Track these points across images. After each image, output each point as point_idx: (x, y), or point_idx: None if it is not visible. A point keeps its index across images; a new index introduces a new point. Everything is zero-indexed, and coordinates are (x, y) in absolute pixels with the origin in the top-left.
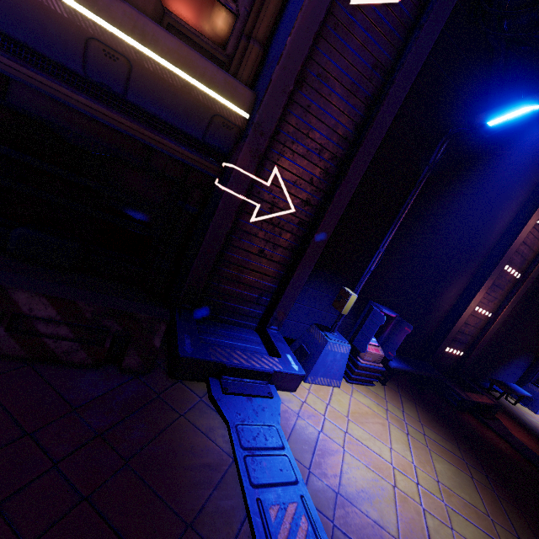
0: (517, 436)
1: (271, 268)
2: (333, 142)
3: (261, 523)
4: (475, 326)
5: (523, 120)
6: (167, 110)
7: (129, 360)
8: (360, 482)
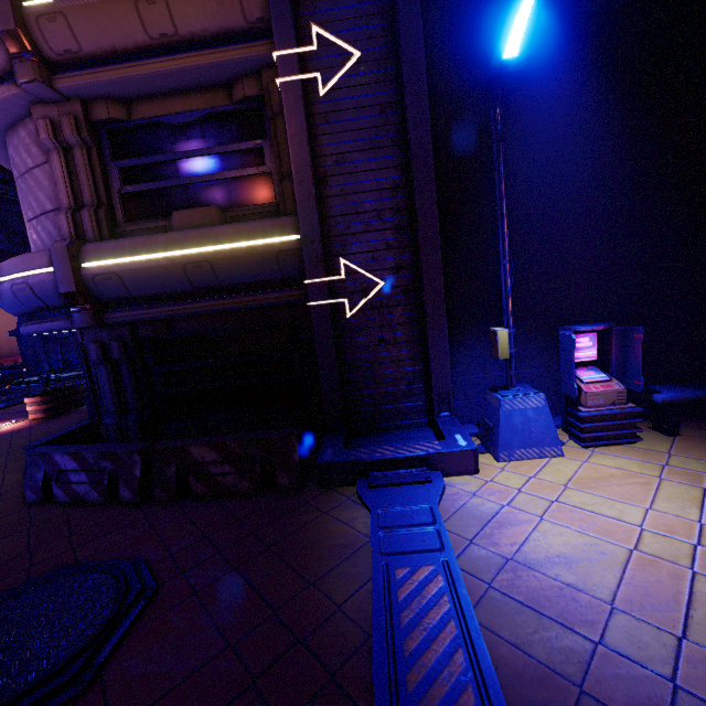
0: None
1: (402, 351)
2: (387, 199)
3: (381, 580)
4: None
5: (533, 24)
6: (247, 275)
7: (280, 480)
8: (557, 548)
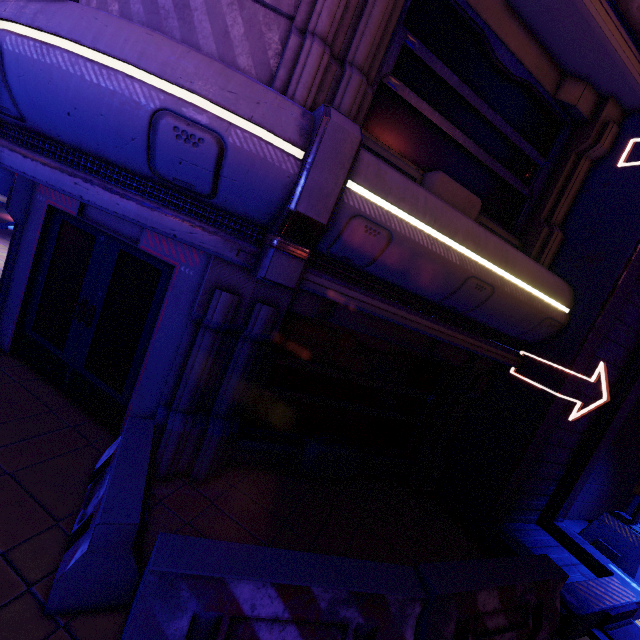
0: None
1: (563, 455)
2: (639, 321)
3: None
4: None
5: None
6: (501, 320)
7: (540, 634)
8: None
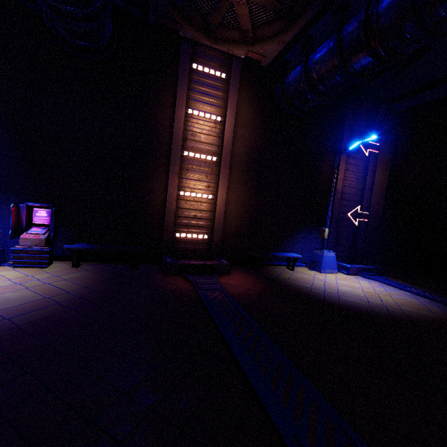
0: (229, 282)
1: None
2: None
3: None
4: (202, 209)
5: None
6: None
7: None
8: None
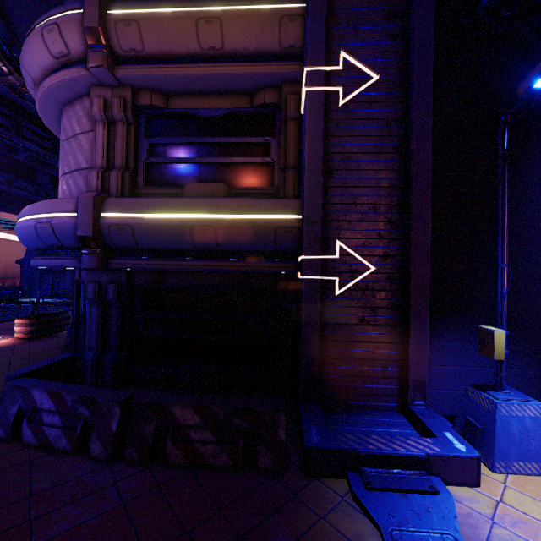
0: None
1: (381, 333)
2: (383, 195)
3: None
4: None
5: None
6: (245, 243)
7: (262, 458)
8: None
